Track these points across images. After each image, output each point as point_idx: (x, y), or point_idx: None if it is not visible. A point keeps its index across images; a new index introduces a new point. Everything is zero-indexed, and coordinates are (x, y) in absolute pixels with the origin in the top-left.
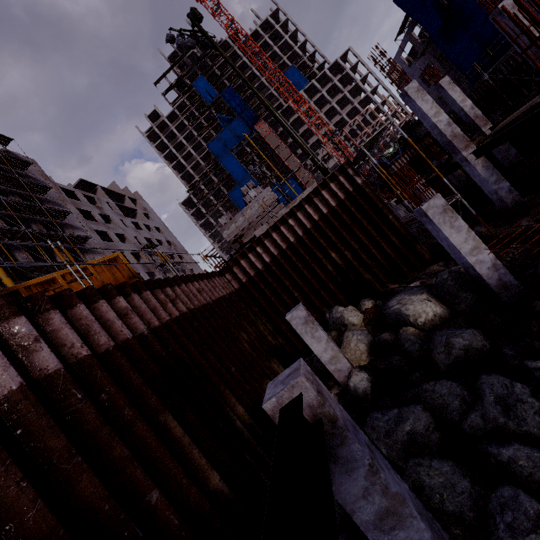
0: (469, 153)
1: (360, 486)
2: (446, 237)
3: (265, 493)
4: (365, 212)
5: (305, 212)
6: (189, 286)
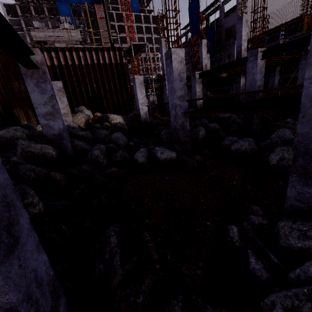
0: None
1: (44, 100)
2: (137, 93)
3: None
4: (120, 77)
5: (91, 55)
6: None
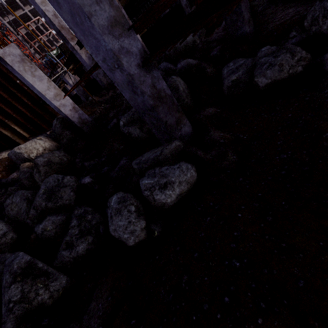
0: (75, 44)
1: None
2: (31, 84)
3: None
4: None
5: None
6: None
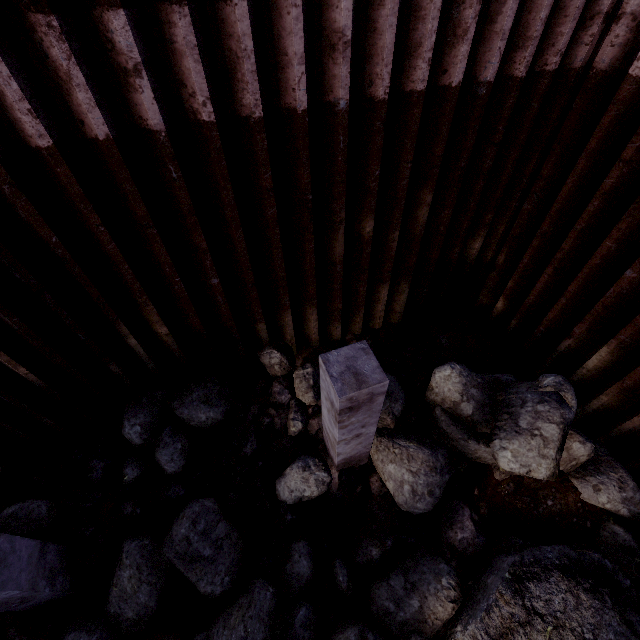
0: None
1: None
2: None
3: (124, 386)
4: None
5: None
6: (284, 10)
